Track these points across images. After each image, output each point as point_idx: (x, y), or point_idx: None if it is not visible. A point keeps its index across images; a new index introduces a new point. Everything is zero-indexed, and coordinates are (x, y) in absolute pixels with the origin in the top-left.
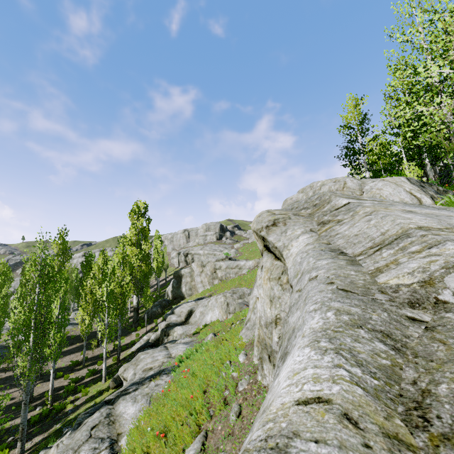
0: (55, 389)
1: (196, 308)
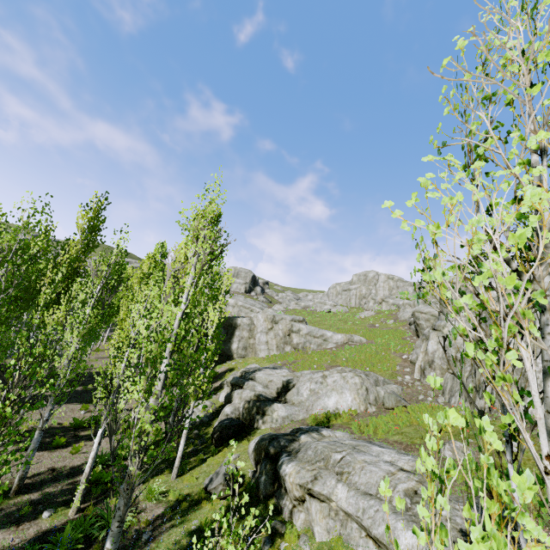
0: (59, 470)
1: (296, 381)
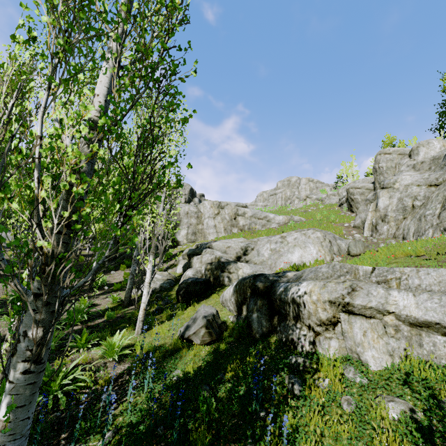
0: None
1: (254, 245)
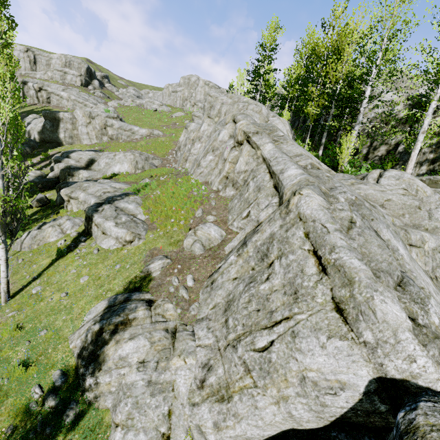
0: None
1: (98, 158)
